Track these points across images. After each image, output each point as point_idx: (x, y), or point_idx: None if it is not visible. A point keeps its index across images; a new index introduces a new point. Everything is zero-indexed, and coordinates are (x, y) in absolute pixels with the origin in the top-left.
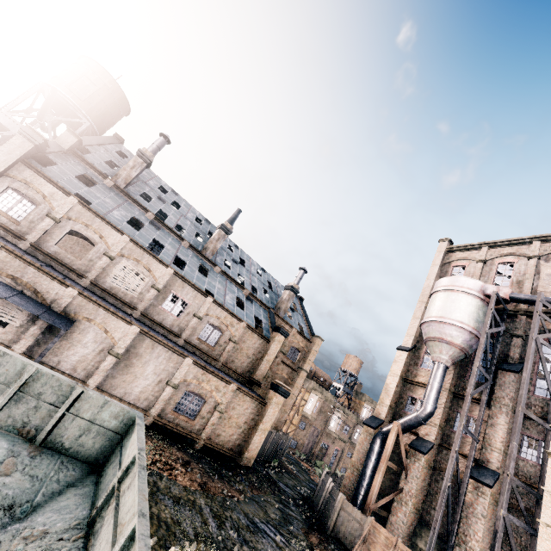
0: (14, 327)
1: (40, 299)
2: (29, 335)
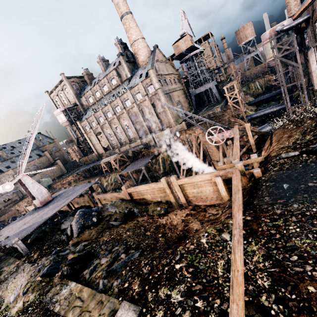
0: (13, 198)
1: (9, 193)
2: (16, 196)
